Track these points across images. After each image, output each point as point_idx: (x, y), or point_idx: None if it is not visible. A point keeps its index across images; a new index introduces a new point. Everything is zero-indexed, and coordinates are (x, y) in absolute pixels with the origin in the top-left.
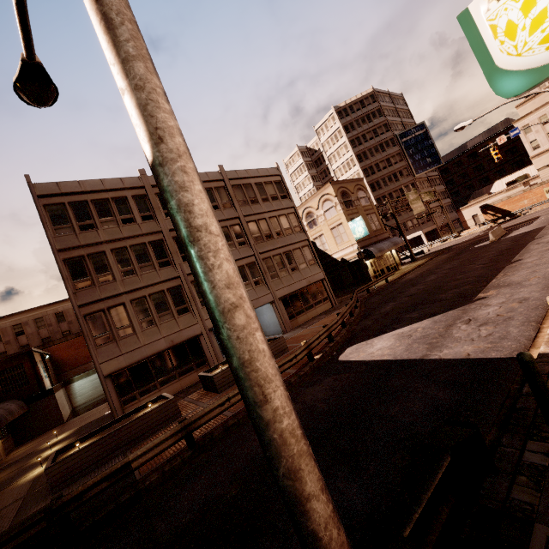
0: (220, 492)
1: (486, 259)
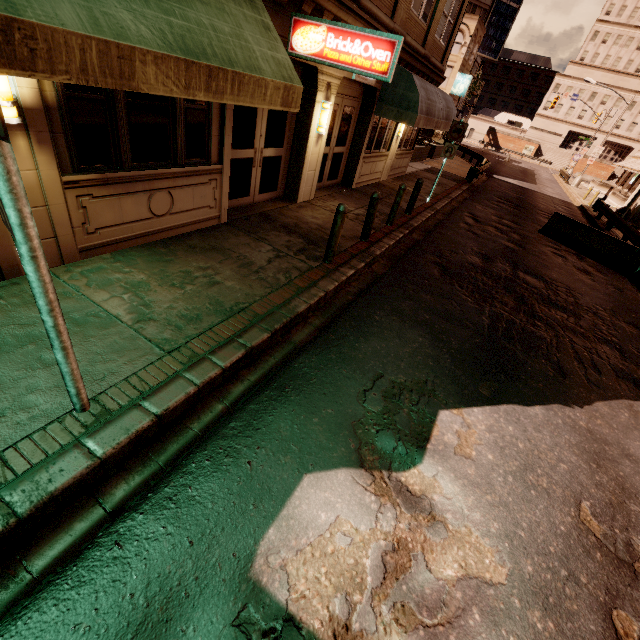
0: (517, 195)
1: (517, 170)
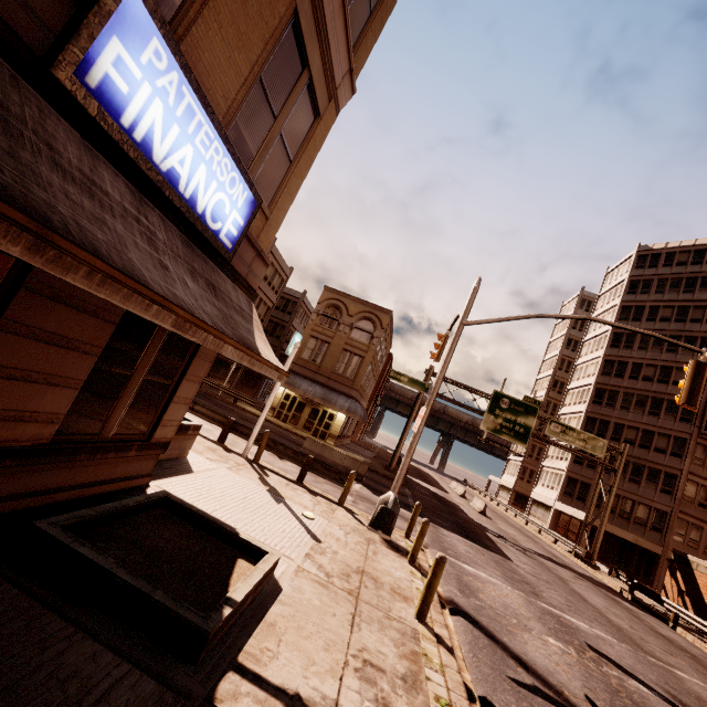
0: None
1: None
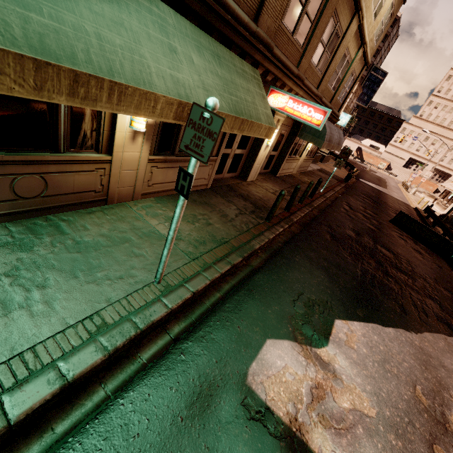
0: (375, 195)
1: (375, 178)
